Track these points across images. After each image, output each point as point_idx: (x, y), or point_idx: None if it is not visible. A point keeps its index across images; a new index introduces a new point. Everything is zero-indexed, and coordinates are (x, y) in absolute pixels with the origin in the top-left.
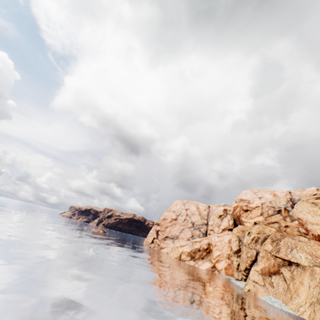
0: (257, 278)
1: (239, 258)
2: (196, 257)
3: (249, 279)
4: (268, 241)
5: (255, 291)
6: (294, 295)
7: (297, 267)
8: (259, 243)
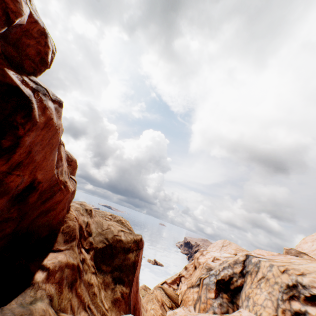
0: None
1: None
2: None
3: None
4: None
5: None
6: None
7: None
8: None
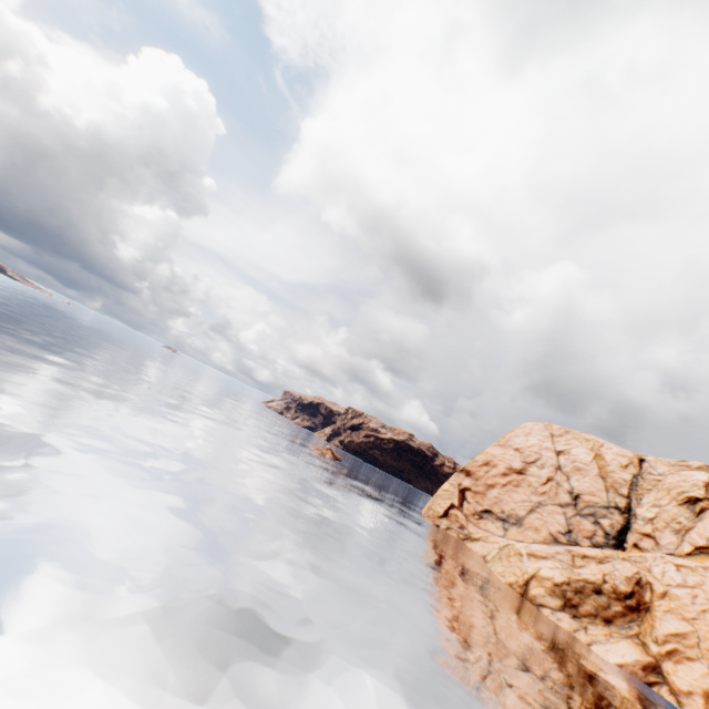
0: None
1: None
2: (582, 608)
3: None
4: None
5: None
6: None
7: None
8: None
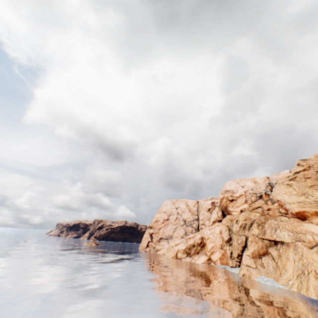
0: (249, 262)
1: (231, 247)
2: (191, 253)
3: (242, 264)
4: (255, 225)
5: (249, 275)
6: (283, 271)
7: (282, 245)
8: (247, 229)
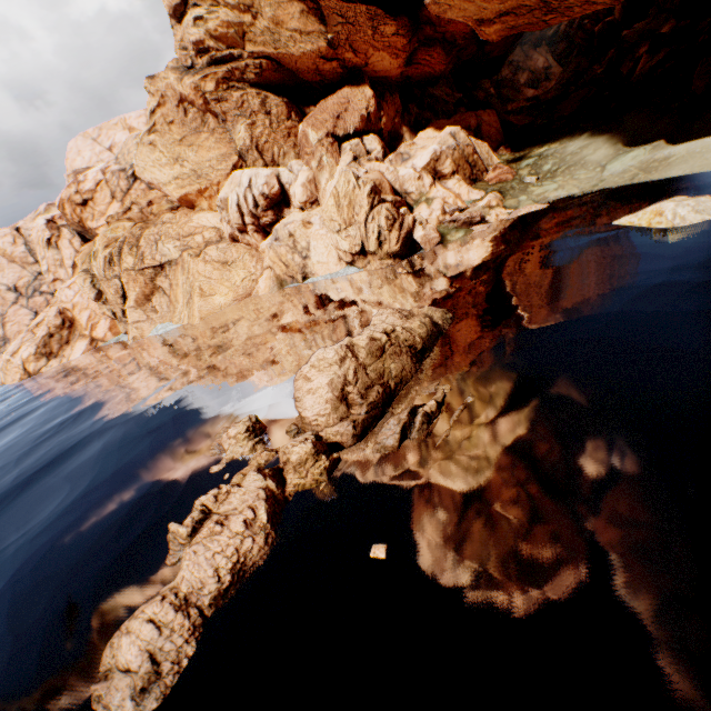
0: (137, 317)
1: (109, 305)
2: (55, 350)
3: (129, 325)
4: (126, 252)
5: (141, 334)
6: (177, 305)
7: (172, 267)
8: (116, 263)
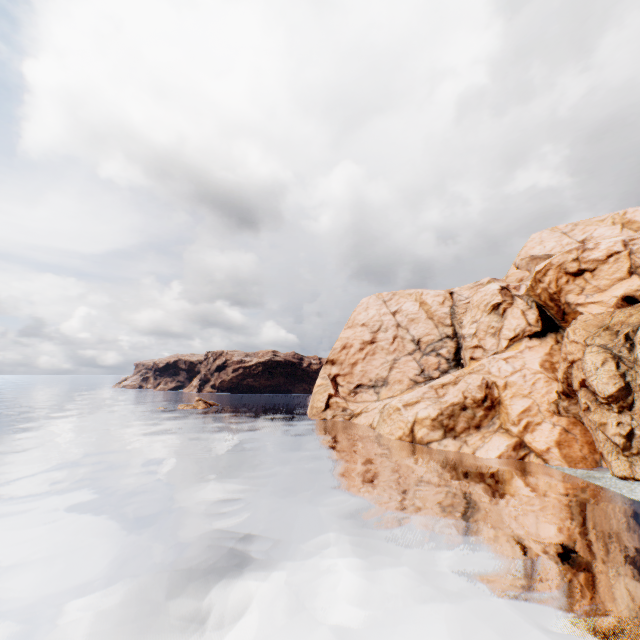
0: None
1: (628, 416)
2: (458, 427)
3: None
4: None
5: None
6: None
7: None
8: None
